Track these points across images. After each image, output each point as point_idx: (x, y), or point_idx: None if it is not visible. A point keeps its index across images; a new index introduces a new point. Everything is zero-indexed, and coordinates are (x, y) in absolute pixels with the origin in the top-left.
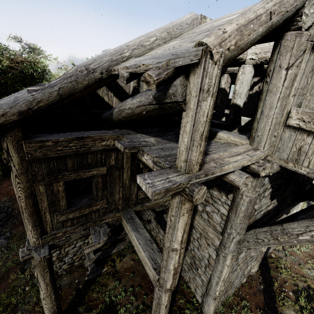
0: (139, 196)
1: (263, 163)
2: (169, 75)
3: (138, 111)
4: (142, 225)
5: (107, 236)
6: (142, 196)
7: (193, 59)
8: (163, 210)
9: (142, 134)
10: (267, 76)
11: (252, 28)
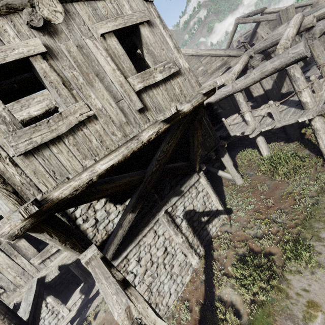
0: (33, 263)
1: None
2: None
3: None
4: (34, 290)
5: (81, 300)
6: (37, 262)
7: None
8: None
9: None
10: None
11: None
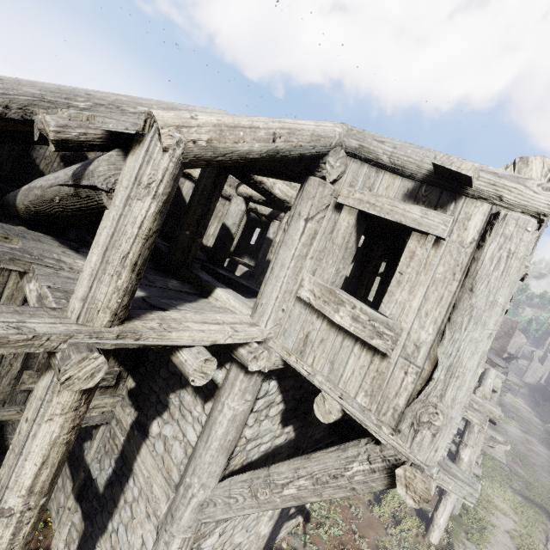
0: (22, 383)
1: (256, 347)
2: (90, 138)
3: (49, 193)
4: None
5: None
6: (29, 385)
7: (130, 127)
8: (88, 432)
9: (70, 251)
10: (286, 223)
11: (243, 136)
